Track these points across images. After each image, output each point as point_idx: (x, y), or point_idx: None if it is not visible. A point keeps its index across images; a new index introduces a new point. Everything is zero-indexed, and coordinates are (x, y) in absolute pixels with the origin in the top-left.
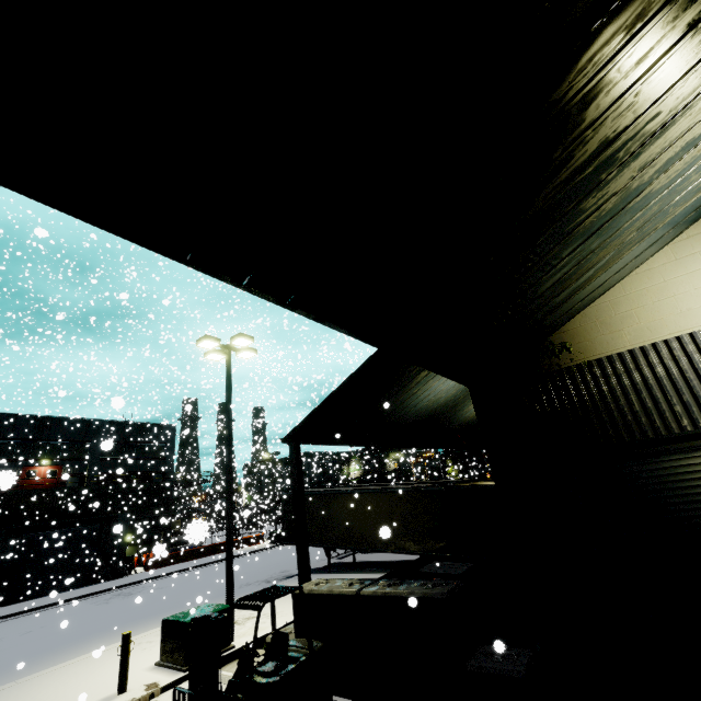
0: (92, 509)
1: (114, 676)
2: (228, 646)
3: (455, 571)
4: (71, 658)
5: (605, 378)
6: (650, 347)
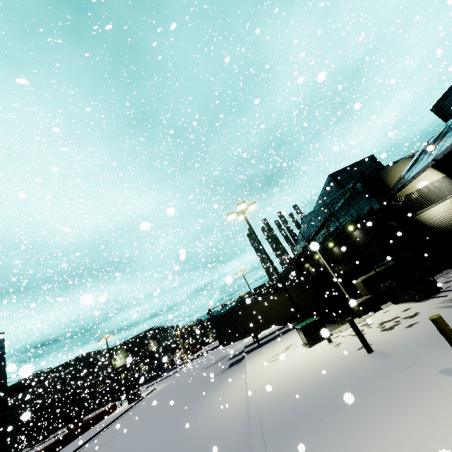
0: None
1: (304, 355)
2: None
3: None
4: (223, 404)
5: (409, 199)
6: (415, 191)
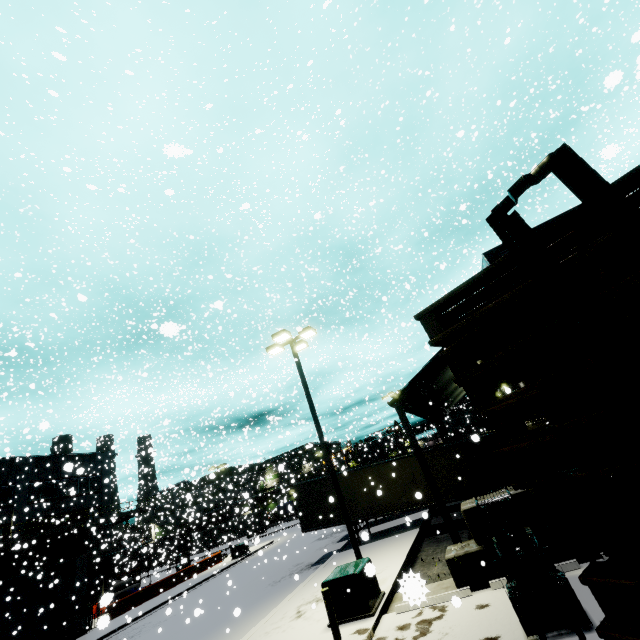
0: (20, 566)
1: None
2: (380, 593)
3: (460, 516)
4: None
5: None
6: None
